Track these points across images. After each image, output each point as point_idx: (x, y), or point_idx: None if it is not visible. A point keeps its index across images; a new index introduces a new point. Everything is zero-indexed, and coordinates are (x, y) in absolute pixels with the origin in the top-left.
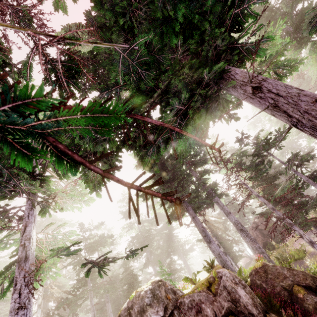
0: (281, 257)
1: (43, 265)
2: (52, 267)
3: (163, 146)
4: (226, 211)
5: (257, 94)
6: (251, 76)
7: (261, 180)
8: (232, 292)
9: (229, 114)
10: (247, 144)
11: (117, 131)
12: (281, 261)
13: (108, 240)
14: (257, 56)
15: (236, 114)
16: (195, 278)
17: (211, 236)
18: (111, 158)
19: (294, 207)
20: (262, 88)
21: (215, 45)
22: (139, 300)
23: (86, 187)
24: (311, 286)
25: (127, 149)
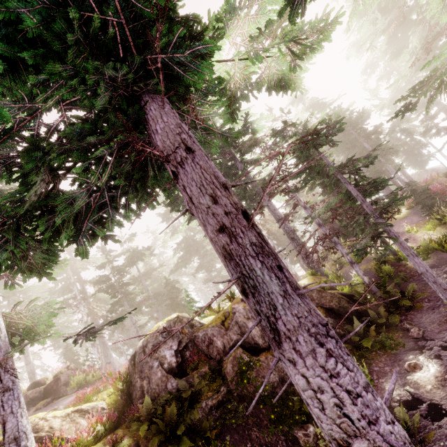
0: (339, 259)
1: (37, 331)
2: (47, 330)
3: (99, 228)
4: (277, 216)
5: (177, 185)
6: (171, 147)
7: (321, 177)
8: (243, 327)
9: (221, 132)
10: (295, 134)
11: (25, 217)
12: (338, 264)
13: (146, 252)
14: (202, 77)
15: (233, 130)
16: (219, 307)
17: (268, 238)
18: (39, 246)
19: (356, 212)
20: (178, 179)
21: (108, 77)
22: (154, 339)
23: (26, 280)
24: (334, 307)
25: (47, 243)
